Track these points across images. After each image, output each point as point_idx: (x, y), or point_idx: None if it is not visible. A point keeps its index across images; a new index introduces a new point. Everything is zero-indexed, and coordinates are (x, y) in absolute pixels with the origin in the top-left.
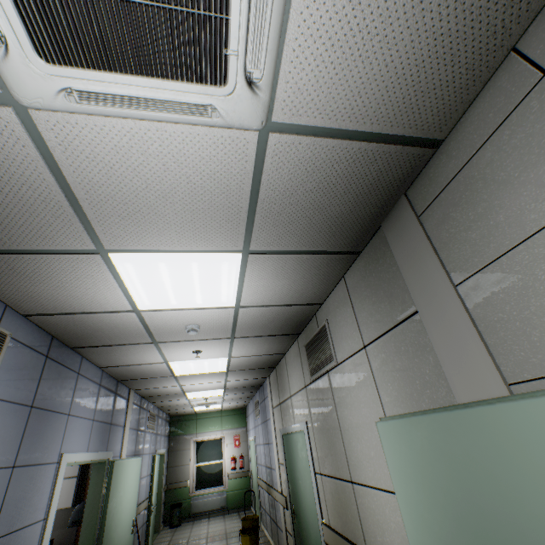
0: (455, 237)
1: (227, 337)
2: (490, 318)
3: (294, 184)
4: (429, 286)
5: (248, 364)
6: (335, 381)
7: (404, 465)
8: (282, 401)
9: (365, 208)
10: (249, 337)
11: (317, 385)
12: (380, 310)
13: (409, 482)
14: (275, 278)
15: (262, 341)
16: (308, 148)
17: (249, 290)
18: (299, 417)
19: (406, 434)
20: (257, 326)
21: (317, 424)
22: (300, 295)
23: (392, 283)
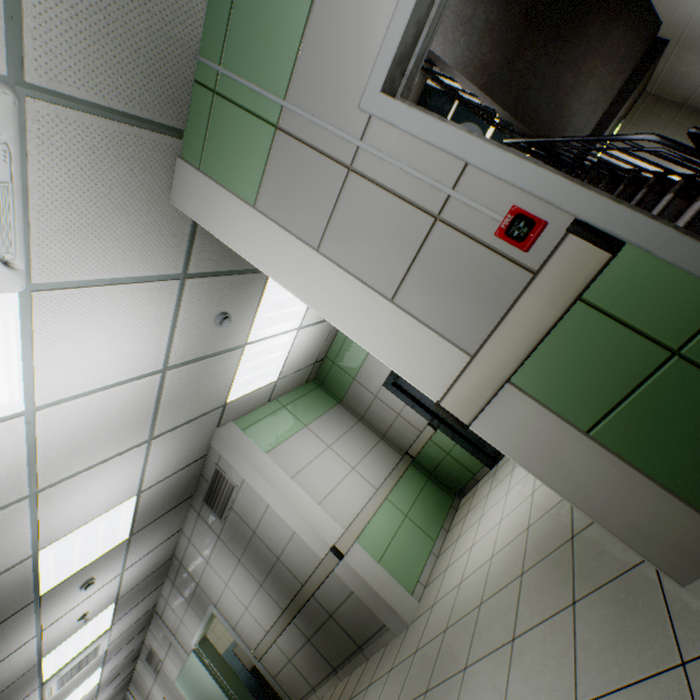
0: (170, 624)
1: (94, 697)
2: (182, 642)
3: (119, 641)
4: (171, 636)
5: (110, 698)
6: (166, 669)
7: (183, 687)
8: (147, 698)
9: (145, 621)
10: (109, 684)
11: (160, 675)
12: (165, 640)
13: (185, 690)
14: (118, 657)
15: (118, 677)
16: (121, 636)
17: (106, 670)
18: (160, 698)
19: (180, 679)
20: (113, 676)
21: (169, 693)
22: (132, 648)
23: (164, 632)
